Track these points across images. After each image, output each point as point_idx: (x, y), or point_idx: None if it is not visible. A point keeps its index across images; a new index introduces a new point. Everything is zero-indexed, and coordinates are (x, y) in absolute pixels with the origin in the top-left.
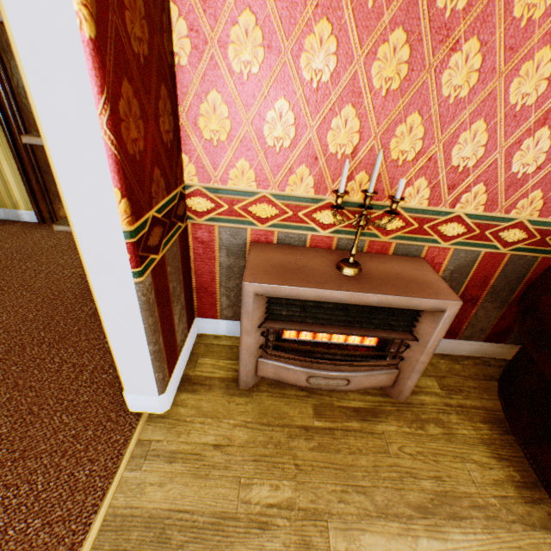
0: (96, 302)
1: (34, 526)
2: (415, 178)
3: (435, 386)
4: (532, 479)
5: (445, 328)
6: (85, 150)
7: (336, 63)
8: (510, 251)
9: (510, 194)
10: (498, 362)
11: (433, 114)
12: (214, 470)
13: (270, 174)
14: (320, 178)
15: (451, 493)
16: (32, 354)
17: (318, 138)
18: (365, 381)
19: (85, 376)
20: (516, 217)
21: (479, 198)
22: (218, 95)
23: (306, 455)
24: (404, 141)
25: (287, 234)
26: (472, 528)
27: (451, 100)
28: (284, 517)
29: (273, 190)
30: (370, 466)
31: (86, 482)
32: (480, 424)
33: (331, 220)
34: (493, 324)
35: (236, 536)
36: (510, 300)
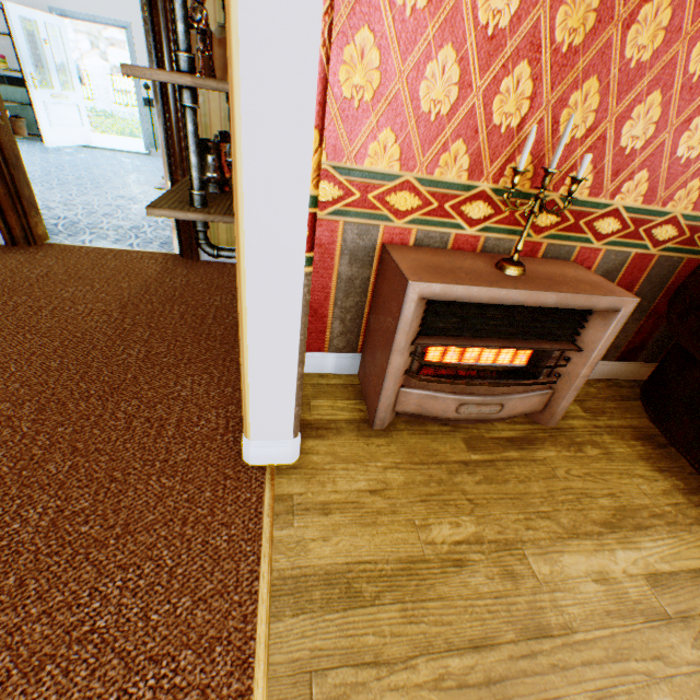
0: (243, 305)
1: (182, 606)
2: (580, 161)
3: (578, 411)
4: (694, 486)
5: (615, 332)
6: (290, 68)
7: (518, 3)
8: (659, 252)
9: (670, 183)
10: (628, 383)
11: (611, 80)
12: (381, 516)
13: (419, 150)
14: (477, 158)
15: (629, 507)
16: (79, 411)
17: (482, 103)
18: (518, 406)
19: (170, 432)
20: (671, 211)
21: (640, 188)
22: (369, 36)
23: (475, 490)
24: (576, 113)
25: (428, 233)
26: (658, 535)
27: (632, 64)
28: (477, 552)
29: (419, 173)
30: (544, 492)
31: (229, 549)
32: (632, 441)
33: (481, 215)
34: (629, 339)
35: (433, 578)
36: (649, 310)
